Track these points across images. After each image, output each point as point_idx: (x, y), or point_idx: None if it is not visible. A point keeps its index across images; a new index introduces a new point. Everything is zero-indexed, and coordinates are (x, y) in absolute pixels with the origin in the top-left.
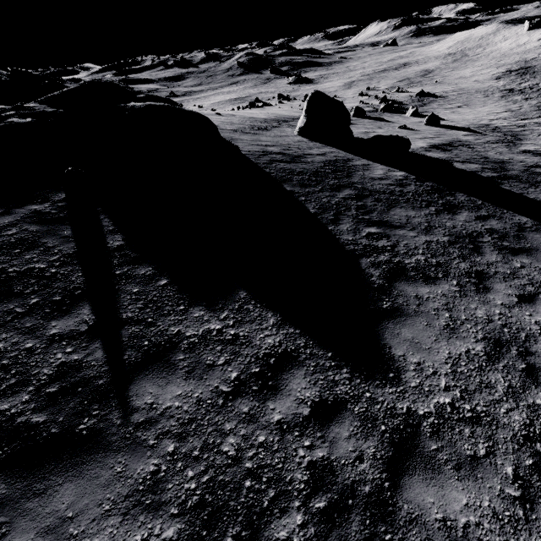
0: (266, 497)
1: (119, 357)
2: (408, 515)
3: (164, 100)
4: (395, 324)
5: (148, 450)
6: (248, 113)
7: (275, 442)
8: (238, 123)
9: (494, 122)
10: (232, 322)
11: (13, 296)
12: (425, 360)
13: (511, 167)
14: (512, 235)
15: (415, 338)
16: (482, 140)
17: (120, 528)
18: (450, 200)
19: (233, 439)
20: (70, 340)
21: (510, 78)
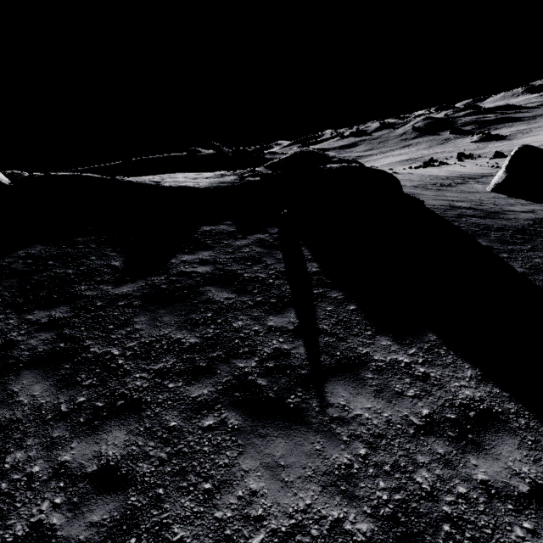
0: None
1: (316, 358)
2: None
3: (352, 162)
4: None
5: (341, 443)
6: (425, 172)
7: (480, 502)
8: (418, 180)
9: None
10: (420, 360)
11: (247, 292)
12: None
13: None
14: None
15: None
16: None
17: (320, 496)
18: None
19: (427, 474)
20: (281, 333)
21: None
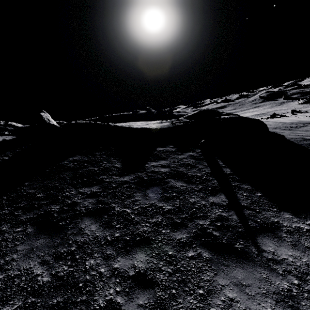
0: None
1: (246, 222)
2: None
3: (234, 114)
4: None
5: (279, 275)
6: (276, 120)
7: None
8: (274, 125)
9: None
10: None
11: (192, 183)
12: None
13: None
14: None
15: None
16: None
17: (276, 307)
18: None
19: None
20: (219, 206)
21: None
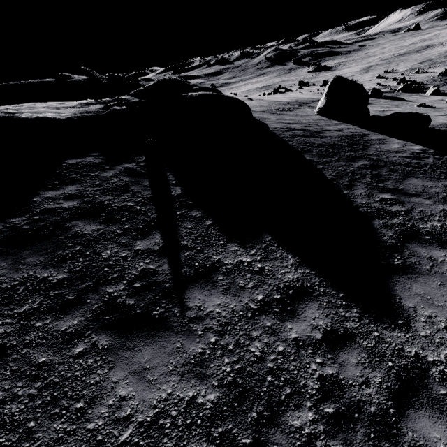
0: (283, 392)
1: (178, 271)
2: (412, 441)
3: (211, 90)
4: (406, 279)
5: (197, 337)
6: (273, 98)
7: (292, 353)
8: (266, 106)
9: None
10: (259, 258)
11: (115, 222)
12: (437, 315)
13: None
14: None
15: (427, 294)
16: None
17: (179, 384)
18: None
19: (258, 344)
20: (148, 254)
21: None
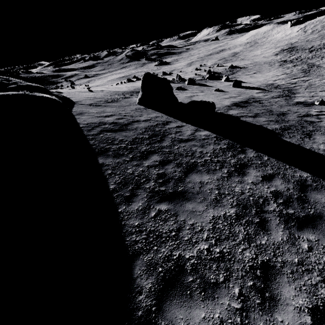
0: None
1: None
2: None
3: (32, 87)
4: None
5: None
6: (115, 88)
7: None
8: (99, 98)
9: (276, 81)
10: None
11: None
12: None
13: (289, 118)
14: (296, 198)
15: None
16: (268, 96)
17: None
18: (241, 158)
19: None
20: None
21: (284, 54)
